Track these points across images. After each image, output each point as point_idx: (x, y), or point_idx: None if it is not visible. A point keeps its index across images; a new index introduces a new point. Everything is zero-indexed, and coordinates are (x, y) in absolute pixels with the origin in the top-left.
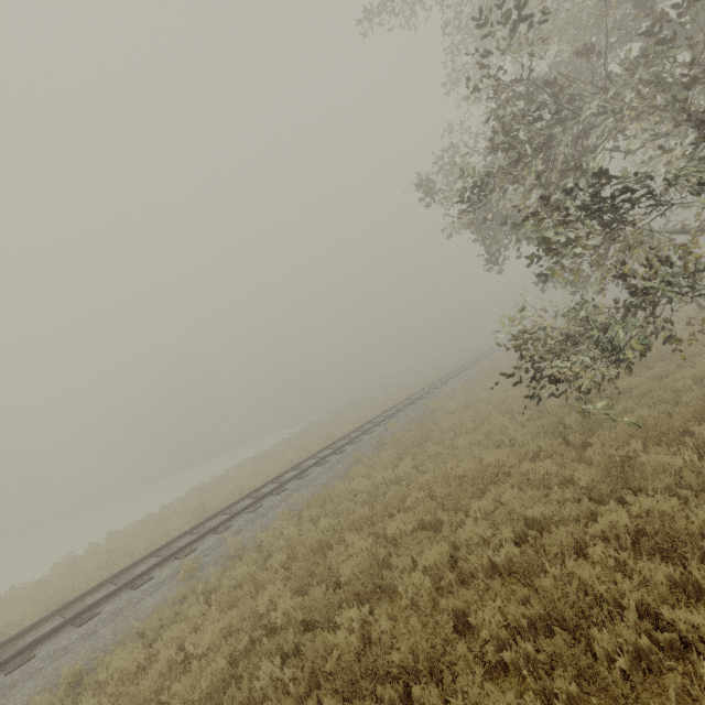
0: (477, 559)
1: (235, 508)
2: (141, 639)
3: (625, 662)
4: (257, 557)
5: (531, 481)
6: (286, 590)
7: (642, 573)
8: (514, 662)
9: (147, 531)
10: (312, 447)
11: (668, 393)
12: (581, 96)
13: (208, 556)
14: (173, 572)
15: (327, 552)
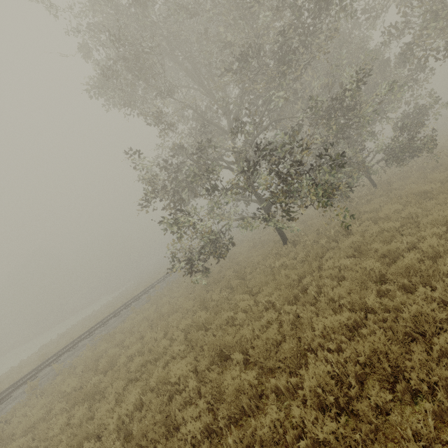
0: (147, 346)
1: (64, 350)
2: (6, 422)
3: (163, 365)
4: (69, 371)
5: (183, 311)
6: (76, 379)
7: (179, 338)
8: (140, 375)
9: (10, 377)
10: (117, 306)
11: (247, 263)
12: (184, 162)
13: (45, 378)
14: (24, 390)
15: (101, 359)
